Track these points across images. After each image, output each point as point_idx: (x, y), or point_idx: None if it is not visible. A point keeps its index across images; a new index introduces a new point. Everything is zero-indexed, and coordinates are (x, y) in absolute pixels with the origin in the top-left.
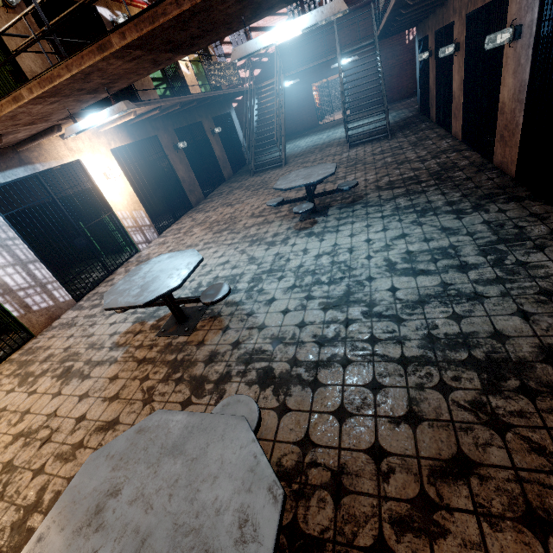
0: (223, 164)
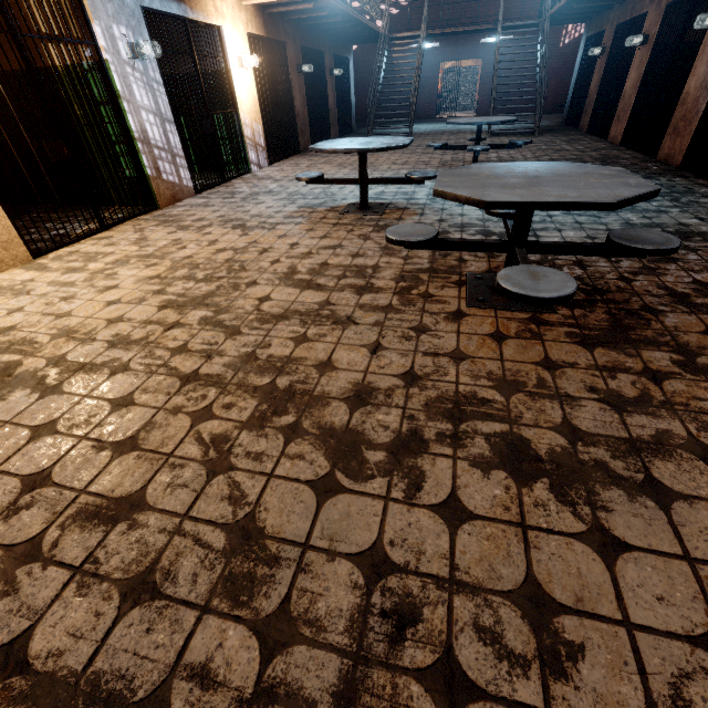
0: (332, 119)
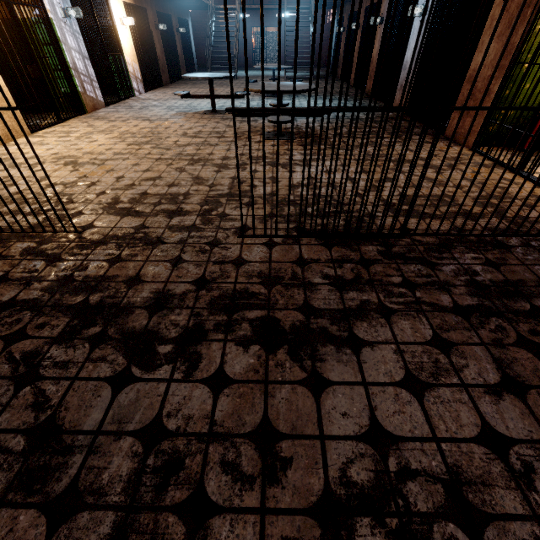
0: (181, 63)
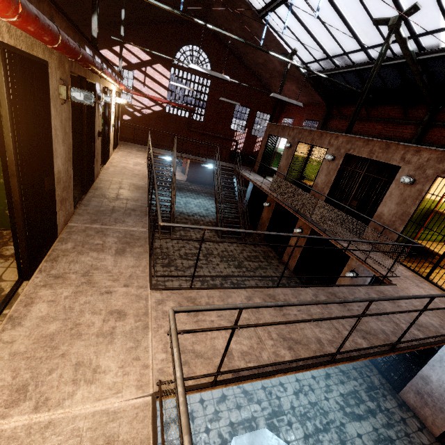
0: None
